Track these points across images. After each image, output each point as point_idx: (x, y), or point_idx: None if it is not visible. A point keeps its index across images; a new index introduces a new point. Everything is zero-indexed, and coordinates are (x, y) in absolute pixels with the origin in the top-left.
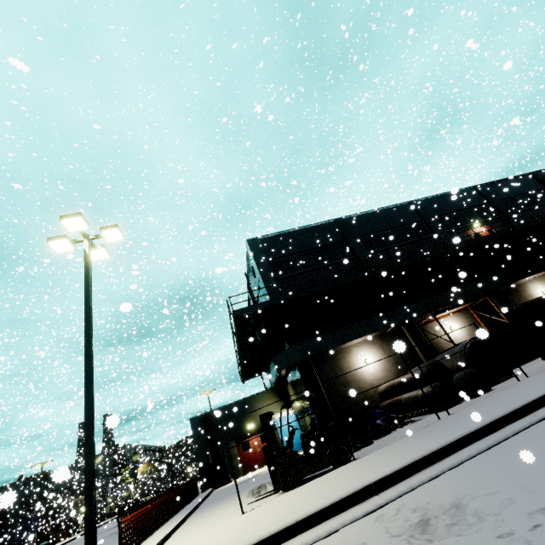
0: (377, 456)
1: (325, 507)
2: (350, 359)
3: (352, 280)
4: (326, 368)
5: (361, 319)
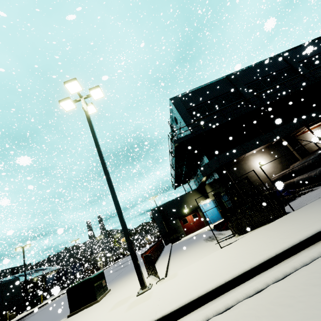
0: (319, 205)
1: (320, 231)
2: (249, 164)
3: (249, 111)
4: (234, 170)
5: (253, 138)
